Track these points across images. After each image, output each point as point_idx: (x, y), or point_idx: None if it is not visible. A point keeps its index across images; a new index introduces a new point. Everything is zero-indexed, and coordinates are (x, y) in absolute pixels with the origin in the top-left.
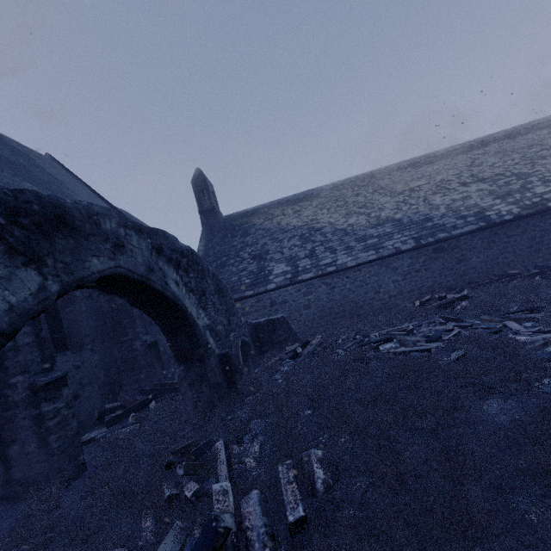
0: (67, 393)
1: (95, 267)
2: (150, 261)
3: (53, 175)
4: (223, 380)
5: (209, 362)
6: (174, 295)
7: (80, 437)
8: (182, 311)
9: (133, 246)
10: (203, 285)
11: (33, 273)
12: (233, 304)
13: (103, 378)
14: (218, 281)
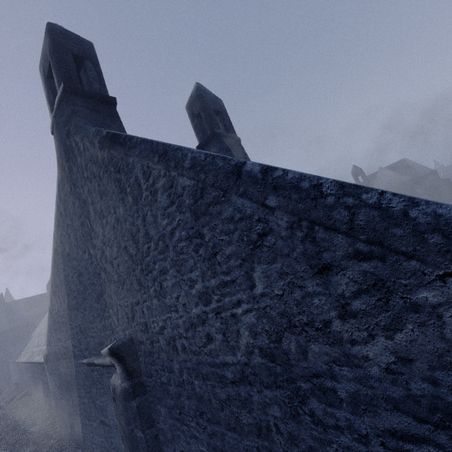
0: None
1: None
2: None
3: None
4: None
5: None
6: None
7: None
8: None
9: None
10: None
11: None
12: None
13: None
14: None
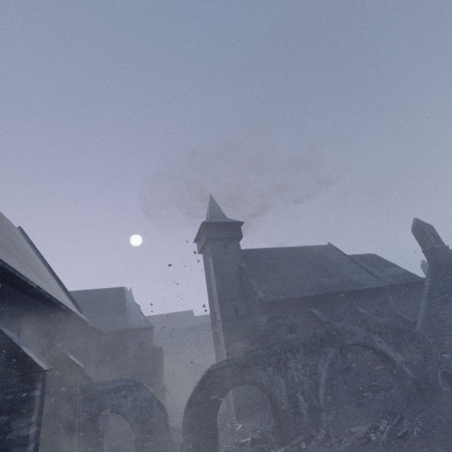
0: (351, 374)
1: (346, 343)
2: (365, 335)
3: (332, 260)
4: (417, 392)
5: (405, 380)
6: (378, 348)
7: (362, 393)
8: (385, 354)
9: (357, 332)
10: (399, 339)
11: (333, 348)
12: (431, 346)
13: (368, 368)
14: (413, 334)
